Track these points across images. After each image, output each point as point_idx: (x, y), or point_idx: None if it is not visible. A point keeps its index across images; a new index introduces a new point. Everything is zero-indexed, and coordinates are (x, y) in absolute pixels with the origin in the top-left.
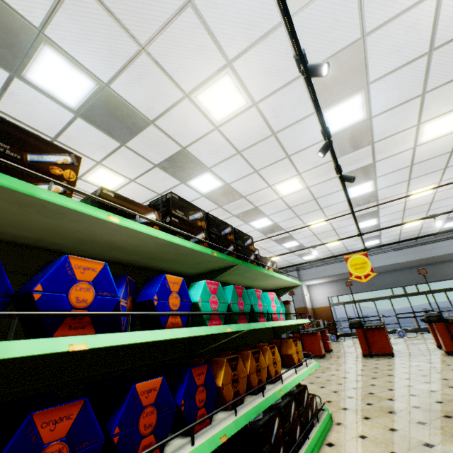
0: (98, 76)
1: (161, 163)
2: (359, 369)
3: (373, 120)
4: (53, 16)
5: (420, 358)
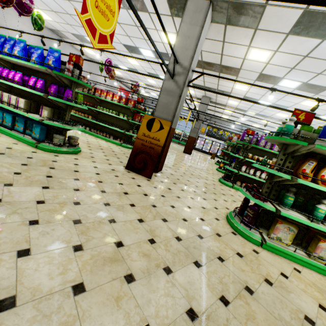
0: (271, 102)
1: None
2: None
3: None
4: (260, 98)
5: None
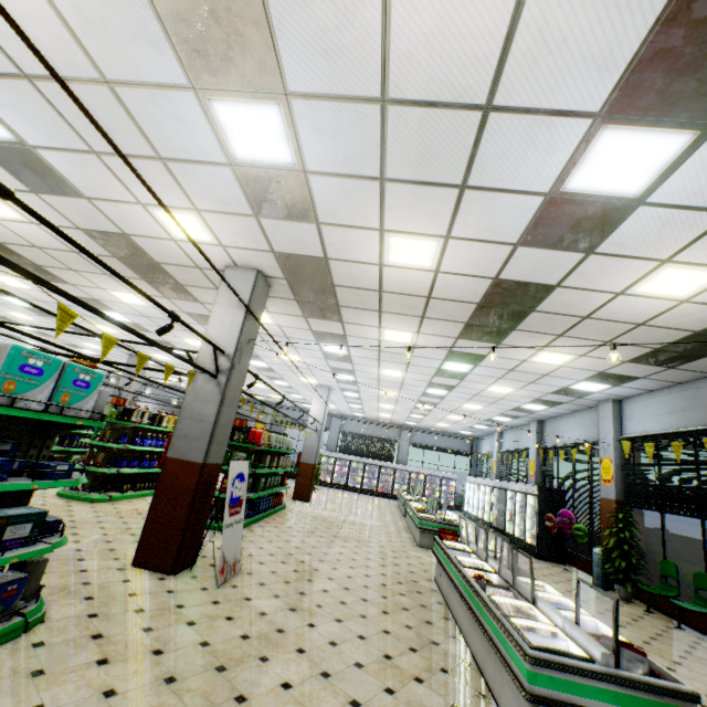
0: None
1: None
2: None
3: (47, 333)
4: None
5: None
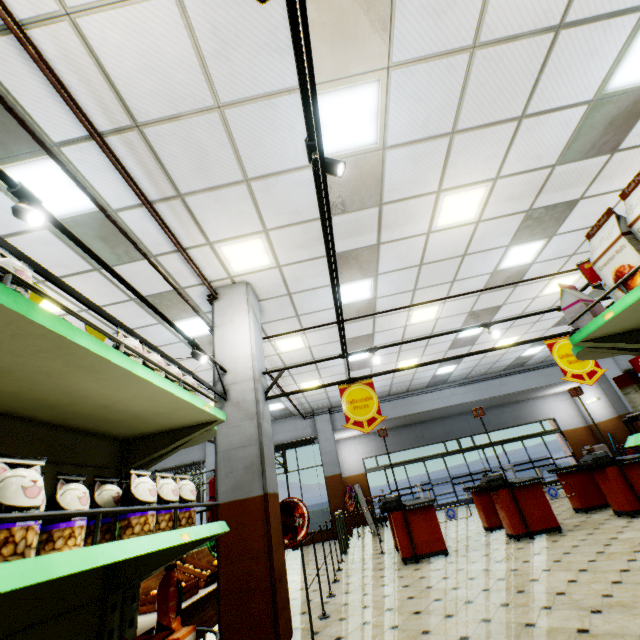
0: None
1: None
2: (581, 559)
3: None
4: None
5: (610, 527)
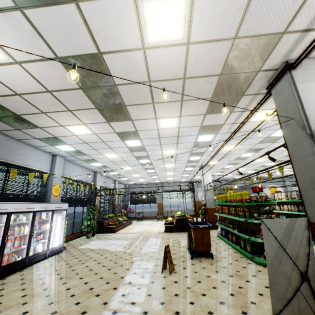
0: None
1: (252, 148)
2: None
3: None
4: None
5: None
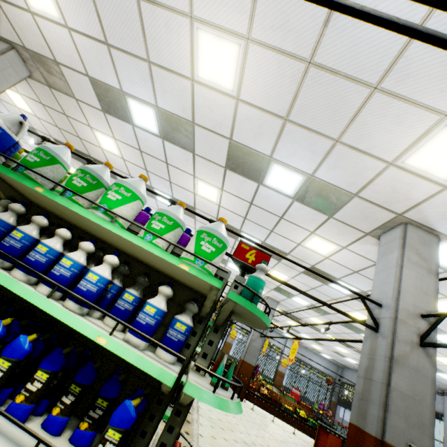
0: None
1: None
2: None
3: (267, 242)
4: None
5: None
